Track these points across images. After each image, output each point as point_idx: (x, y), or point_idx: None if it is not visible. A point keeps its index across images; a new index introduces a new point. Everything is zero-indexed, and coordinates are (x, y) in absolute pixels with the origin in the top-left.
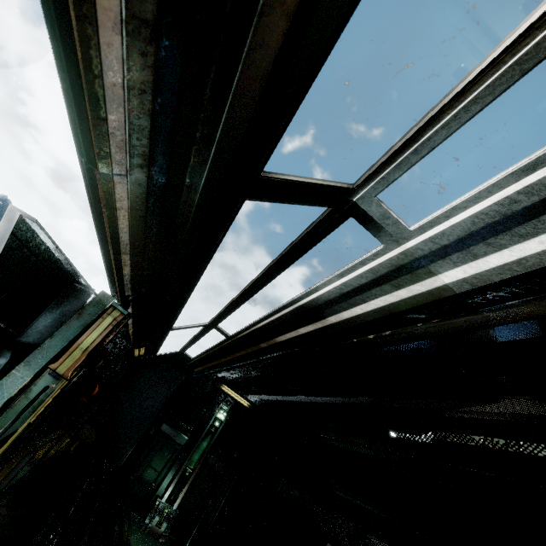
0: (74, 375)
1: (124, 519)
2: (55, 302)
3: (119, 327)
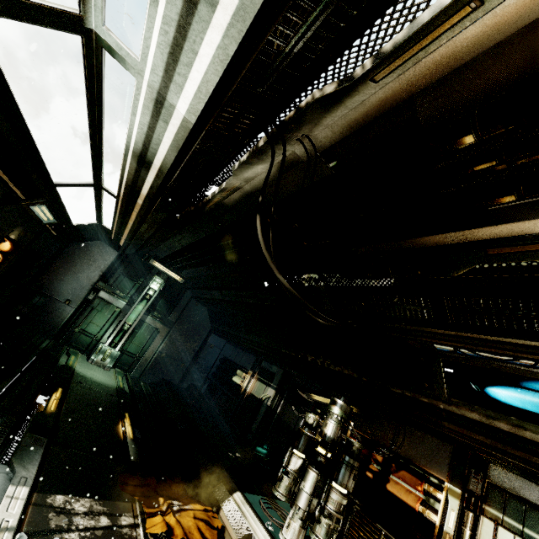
0: None
1: (71, 355)
2: None
3: None
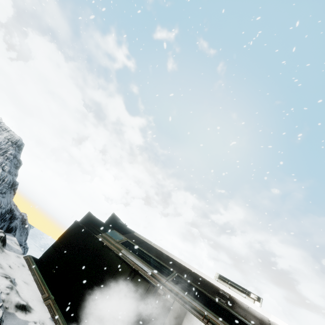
0: None
1: None
2: None
3: None
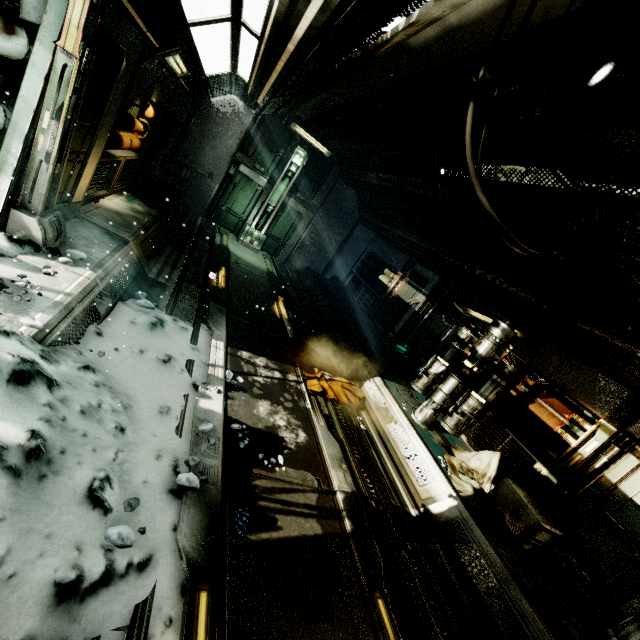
0: (82, 56)
1: (223, 235)
2: None
3: (103, 3)
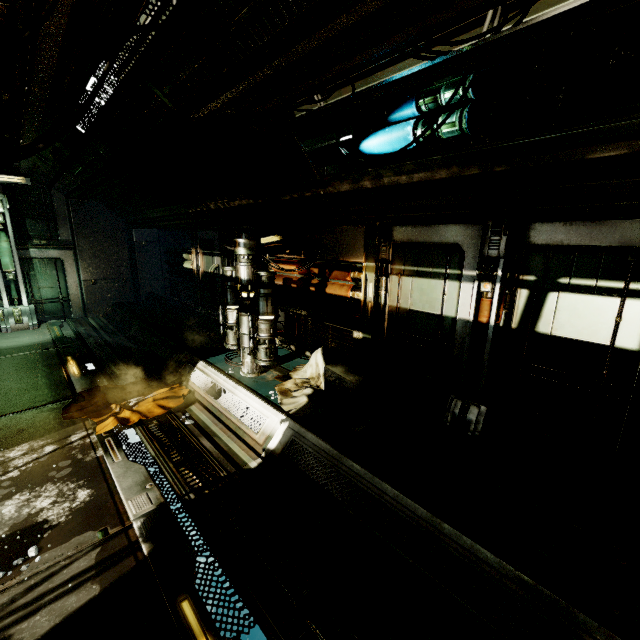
0: None
1: None
2: None
3: None
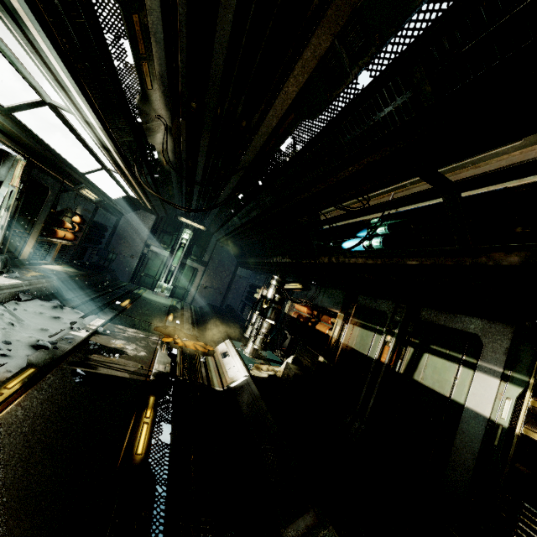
0: (20, 186)
1: (141, 290)
2: (2, 163)
3: (31, 169)
